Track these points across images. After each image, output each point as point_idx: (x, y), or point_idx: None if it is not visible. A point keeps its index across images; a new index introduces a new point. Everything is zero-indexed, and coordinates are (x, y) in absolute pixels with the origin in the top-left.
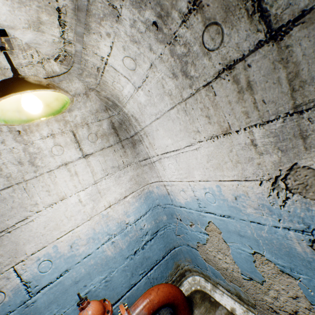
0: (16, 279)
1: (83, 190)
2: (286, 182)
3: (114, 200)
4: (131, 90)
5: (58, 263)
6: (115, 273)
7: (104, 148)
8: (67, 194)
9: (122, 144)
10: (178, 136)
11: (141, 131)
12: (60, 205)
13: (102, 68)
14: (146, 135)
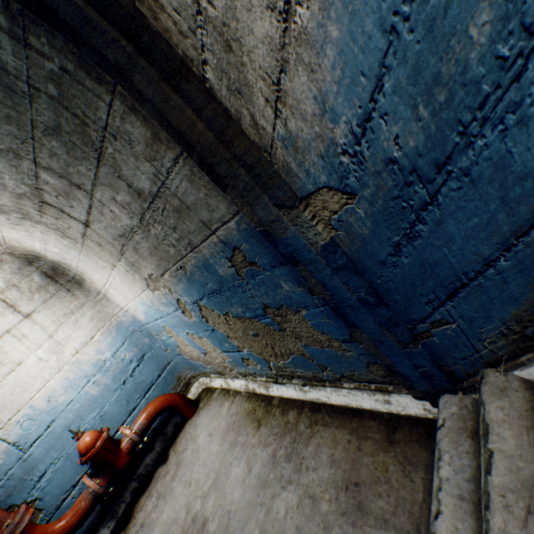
0: (3, 444)
1: (40, 348)
2: (152, 287)
3: (81, 345)
4: (42, 246)
5: (42, 418)
6: (108, 406)
7: (46, 300)
8: (23, 358)
9: (68, 288)
10: (100, 271)
11: (77, 272)
12: (20, 371)
13: (2, 239)
14: (83, 274)
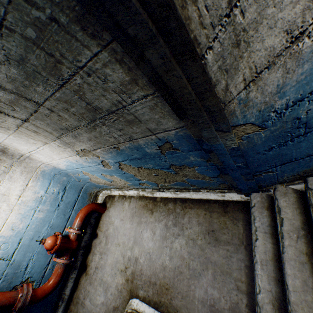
0: None
1: None
2: (81, 154)
3: (21, 191)
4: None
5: (12, 240)
6: (53, 221)
7: None
8: None
9: None
10: (28, 145)
11: (0, 144)
12: None
13: None
14: (7, 145)
